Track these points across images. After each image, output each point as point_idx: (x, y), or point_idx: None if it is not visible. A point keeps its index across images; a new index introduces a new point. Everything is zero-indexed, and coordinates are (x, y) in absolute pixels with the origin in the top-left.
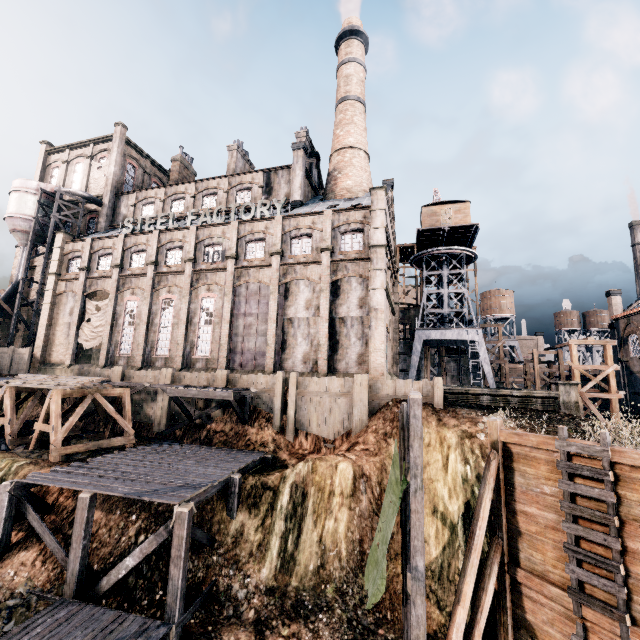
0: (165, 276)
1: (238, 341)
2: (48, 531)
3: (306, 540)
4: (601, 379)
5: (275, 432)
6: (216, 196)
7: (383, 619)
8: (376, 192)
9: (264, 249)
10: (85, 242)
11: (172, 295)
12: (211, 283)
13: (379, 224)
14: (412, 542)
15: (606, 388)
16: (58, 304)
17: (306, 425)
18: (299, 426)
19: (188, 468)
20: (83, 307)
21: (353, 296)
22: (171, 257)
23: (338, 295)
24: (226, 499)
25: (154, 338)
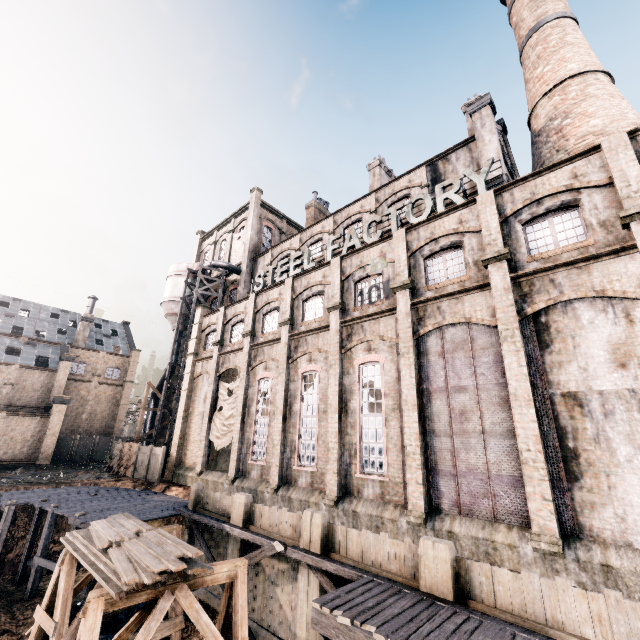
0: (303, 338)
1: (441, 447)
2: None
3: None
4: None
5: None
6: (360, 223)
7: None
8: None
9: (463, 259)
10: (219, 312)
11: (314, 365)
12: (372, 338)
13: None
14: None
15: None
16: (195, 389)
17: None
18: None
19: None
20: (216, 391)
21: None
22: (309, 309)
23: None
24: None
25: (294, 436)
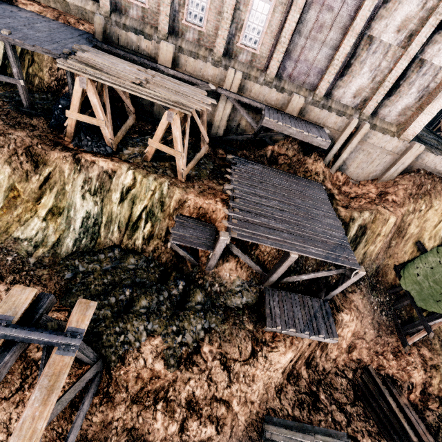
0: None
1: (298, 44)
2: (248, 258)
3: (358, 252)
4: None
5: (324, 166)
6: None
7: (377, 280)
8: None
9: None
10: None
11: None
12: None
13: None
14: None
15: None
16: None
17: (347, 165)
18: (342, 165)
19: (310, 214)
20: None
21: None
22: None
23: None
24: None
25: None
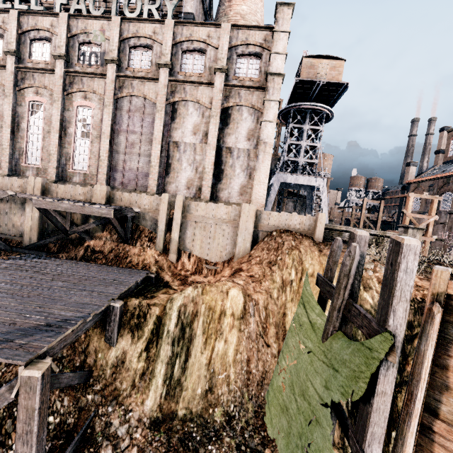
0: (30, 73)
1: (119, 159)
2: None
3: (194, 366)
4: (383, 224)
5: (158, 252)
6: None
7: (268, 436)
8: (283, 9)
9: (151, 59)
10: None
11: (41, 97)
12: (88, 90)
13: (281, 49)
14: (371, 429)
15: (423, 233)
16: None
17: (189, 247)
18: (182, 248)
19: (55, 293)
20: None
21: (242, 127)
22: (37, 50)
23: (227, 124)
24: (104, 326)
25: (22, 145)
